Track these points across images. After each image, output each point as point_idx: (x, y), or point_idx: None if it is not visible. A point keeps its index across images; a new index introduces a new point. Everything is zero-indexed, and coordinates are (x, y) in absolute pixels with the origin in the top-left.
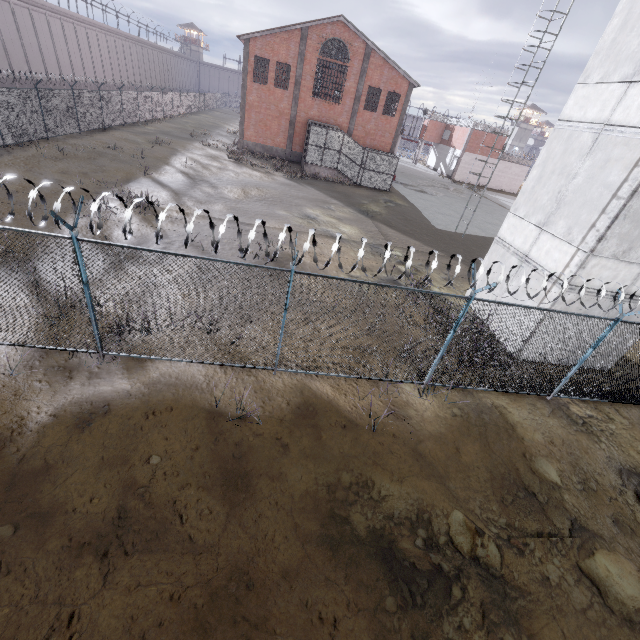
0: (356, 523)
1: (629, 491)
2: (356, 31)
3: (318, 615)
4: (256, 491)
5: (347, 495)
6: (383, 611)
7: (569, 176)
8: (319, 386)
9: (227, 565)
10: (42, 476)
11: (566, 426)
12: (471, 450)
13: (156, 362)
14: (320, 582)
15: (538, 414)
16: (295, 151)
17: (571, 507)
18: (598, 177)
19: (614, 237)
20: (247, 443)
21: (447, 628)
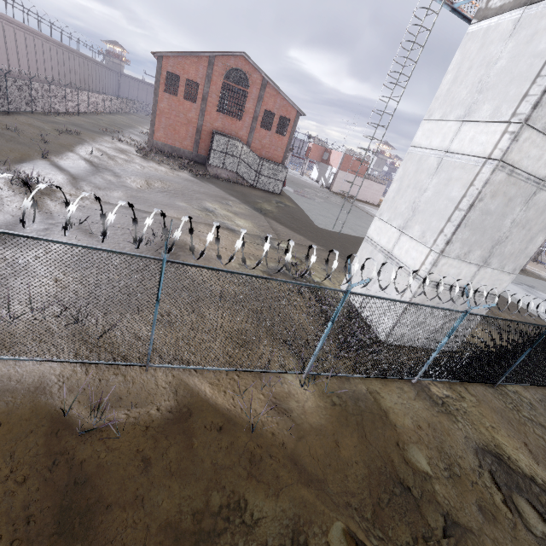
0: None
1: (486, 472)
2: (255, 66)
3: None
4: (97, 534)
5: (217, 520)
6: None
7: (421, 190)
8: (197, 381)
9: None
10: None
11: (429, 408)
12: (350, 443)
13: None
14: None
15: (406, 397)
16: (201, 154)
17: (442, 499)
18: (443, 192)
19: (458, 241)
20: (96, 464)
21: None
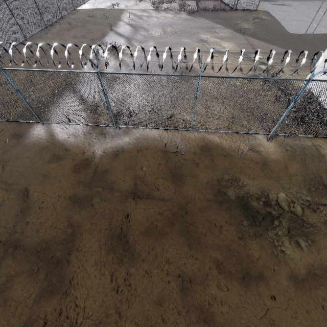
0: (230, 195)
1: None
2: None
3: (214, 223)
4: (186, 181)
5: (226, 184)
6: (242, 225)
7: None
8: (212, 137)
9: (177, 205)
10: (106, 173)
11: None
12: (294, 167)
13: (137, 129)
14: (215, 213)
15: None
16: None
17: None
18: None
19: None
20: (180, 162)
21: (271, 233)
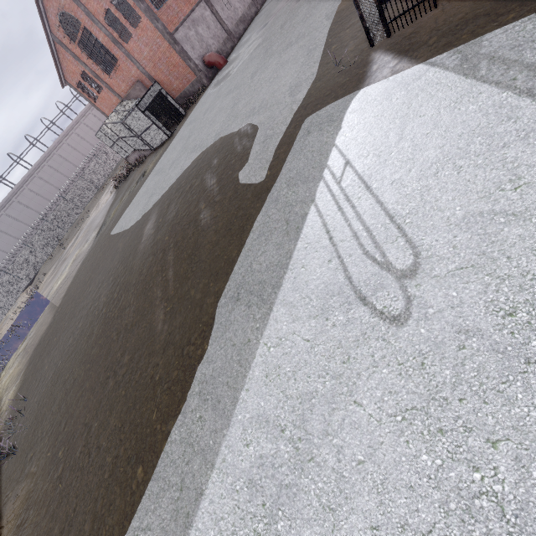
0: None
1: None
2: None
3: None
4: None
5: None
6: None
7: None
8: None
9: None
10: None
11: None
12: None
13: None
14: None
15: None
16: None
17: None
18: None
19: None
20: None
21: None
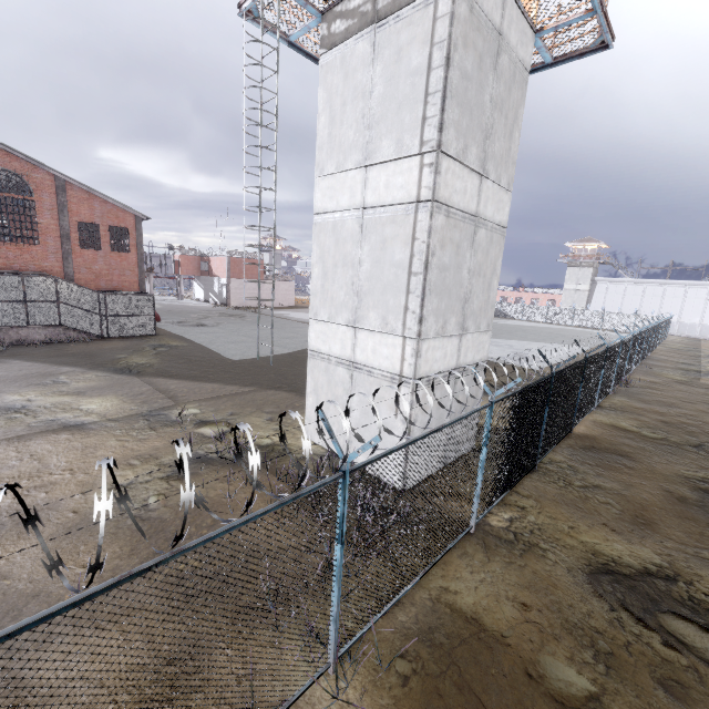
0: None
1: (621, 610)
2: (31, 161)
3: None
4: None
5: None
6: None
7: (354, 265)
8: None
9: None
10: None
11: (511, 558)
12: None
13: None
14: None
15: (480, 565)
16: None
17: None
18: (384, 259)
19: (430, 315)
20: None
21: None
